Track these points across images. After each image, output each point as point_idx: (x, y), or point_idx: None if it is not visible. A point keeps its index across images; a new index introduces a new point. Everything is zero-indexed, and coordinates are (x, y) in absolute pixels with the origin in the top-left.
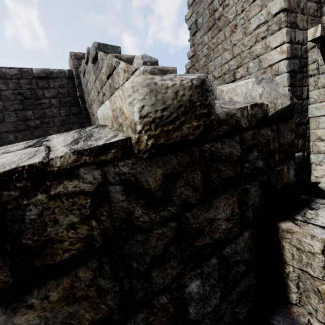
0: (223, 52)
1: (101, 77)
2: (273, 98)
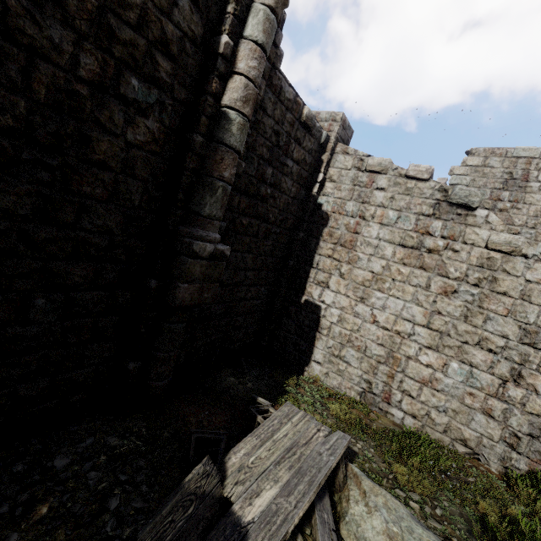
0: None
1: (465, 232)
2: None
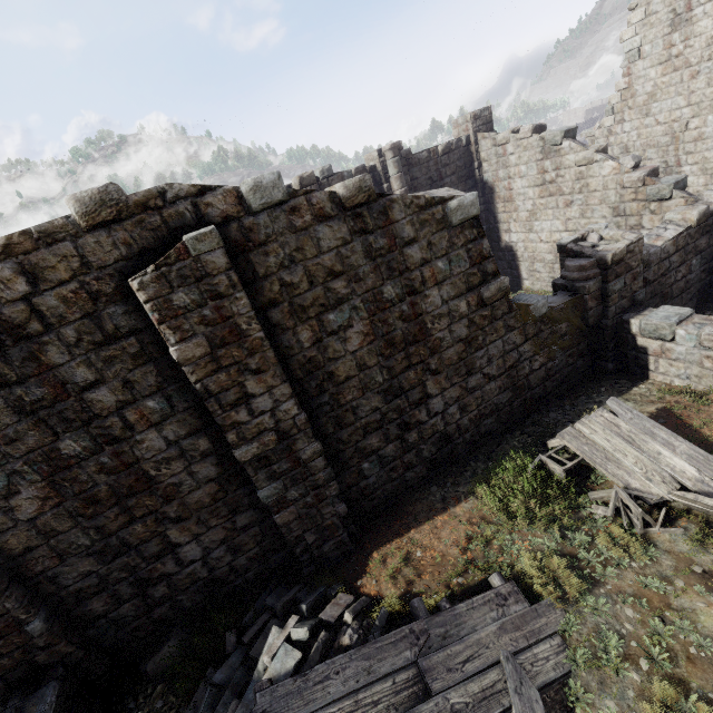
0: (675, 96)
1: (562, 162)
2: None
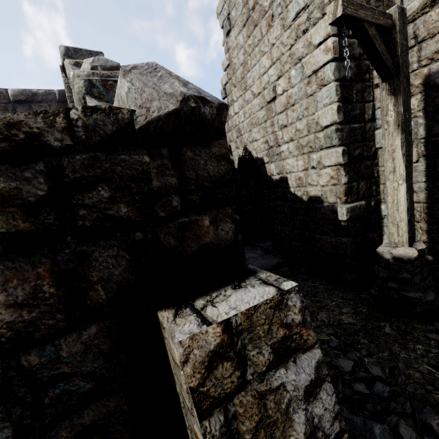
0: (260, 56)
1: None
2: (146, 100)
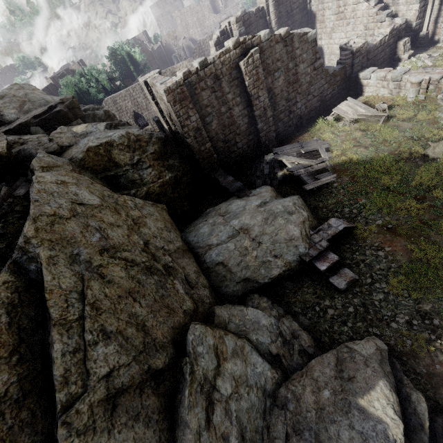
0: None
1: (347, 2)
2: (402, 22)
